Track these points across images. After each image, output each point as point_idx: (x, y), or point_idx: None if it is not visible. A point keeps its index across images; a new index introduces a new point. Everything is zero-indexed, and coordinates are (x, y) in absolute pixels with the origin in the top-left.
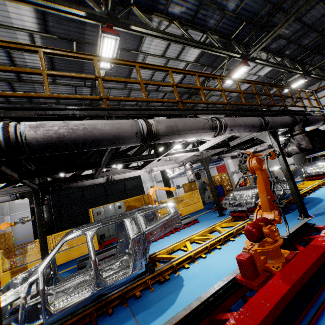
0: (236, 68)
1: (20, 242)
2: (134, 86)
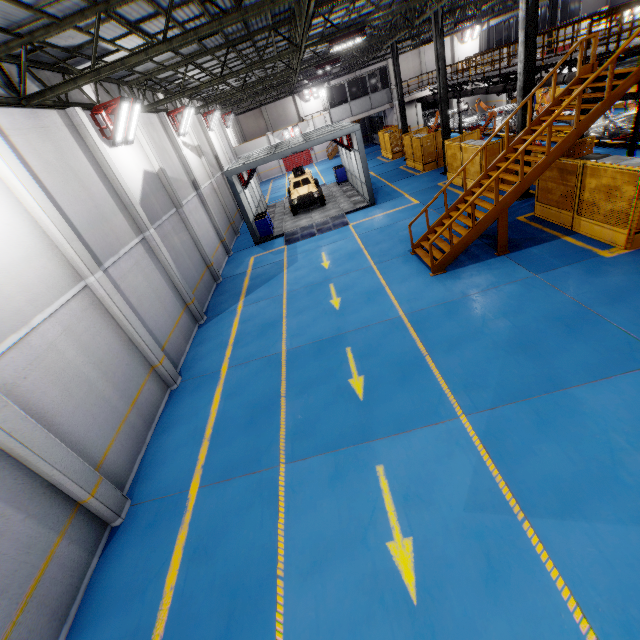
0: (469, 19)
1: (216, 267)
2: None
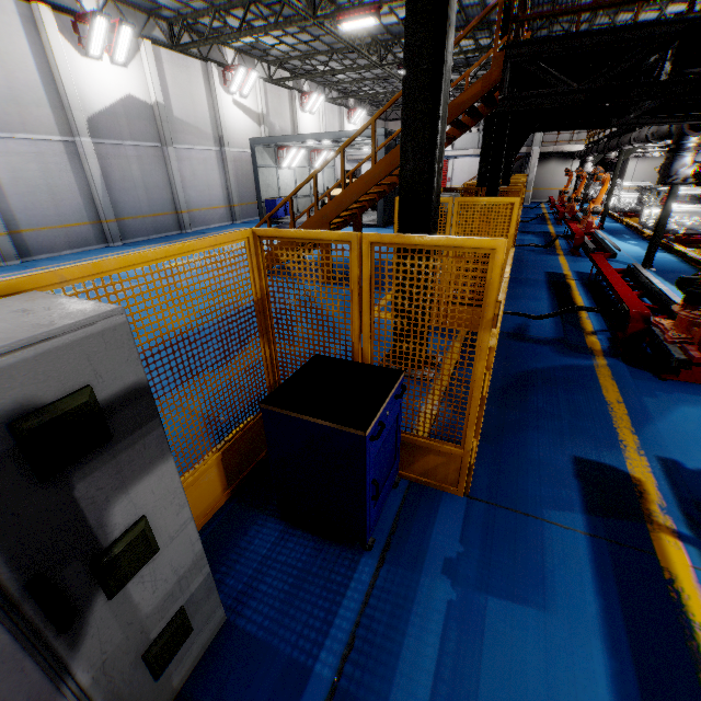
0: None
1: (195, 220)
2: (600, 20)
